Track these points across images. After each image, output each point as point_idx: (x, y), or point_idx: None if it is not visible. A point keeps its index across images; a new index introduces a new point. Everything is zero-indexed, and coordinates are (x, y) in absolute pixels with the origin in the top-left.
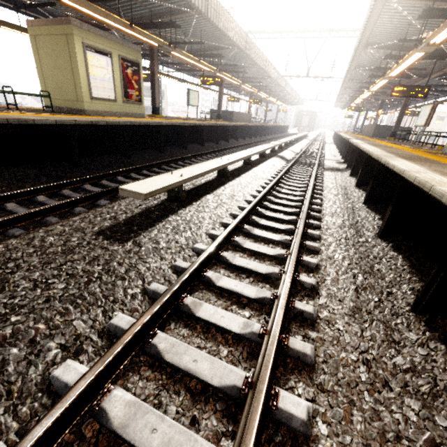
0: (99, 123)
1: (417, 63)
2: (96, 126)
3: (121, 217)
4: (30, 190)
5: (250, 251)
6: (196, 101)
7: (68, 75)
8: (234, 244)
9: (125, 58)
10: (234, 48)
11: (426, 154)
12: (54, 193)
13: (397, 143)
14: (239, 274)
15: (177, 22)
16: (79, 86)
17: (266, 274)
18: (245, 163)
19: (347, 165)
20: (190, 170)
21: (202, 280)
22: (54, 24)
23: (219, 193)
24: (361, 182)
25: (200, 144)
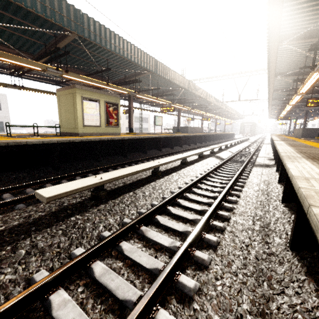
0: (75, 141)
1: None
2: (74, 142)
3: (36, 215)
4: (1, 189)
5: (130, 260)
6: (160, 122)
7: (72, 114)
8: (117, 250)
9: (108, 102)
10: (181, 89)
11: None
12: (22, 191)
13: None
14: (95, 296)
15: (142, 79)
16: (77, 120)
17: (122, 300)
18: (181, 163)
19: (275, 162)
20: (116, 172)
21: (44, 304)
22: (68, 89)
23: (140, 190)
24: (283, 178)
25: (158, 149)
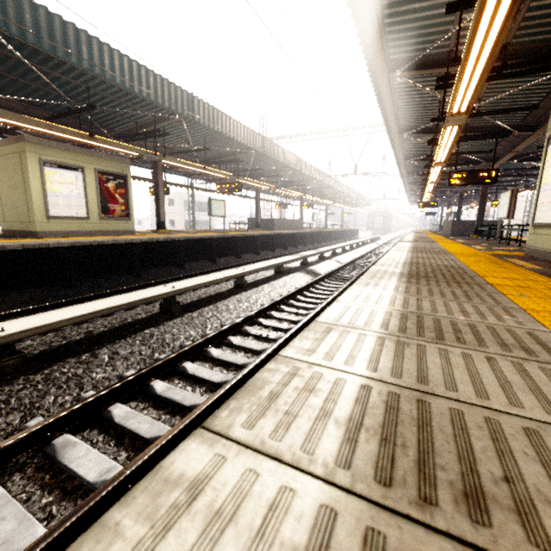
0: (9, 248)
1: (479, 146)
2: (6, 251)
3: None
4: None
5: None
6: (222, 211)
7: (21, 195)
8: None
9: (105, 171)
10: (250, 152)
11: (487, 259)
12: None
13: (472, 243)
14: None
15: (173, 131)
16: (32, 206)
17: None
18: (235, 285)
19: None
20: (57, 313)
21: None
22: (10, 144)
23: (111, 348)
24: None
25: (210, 260)
